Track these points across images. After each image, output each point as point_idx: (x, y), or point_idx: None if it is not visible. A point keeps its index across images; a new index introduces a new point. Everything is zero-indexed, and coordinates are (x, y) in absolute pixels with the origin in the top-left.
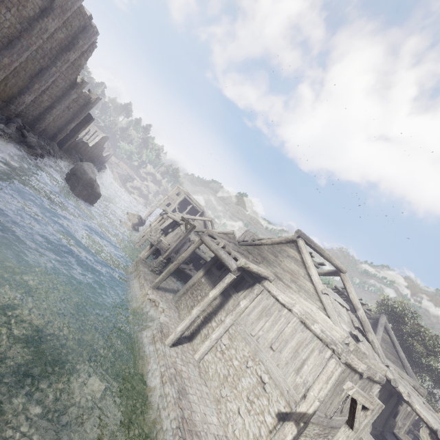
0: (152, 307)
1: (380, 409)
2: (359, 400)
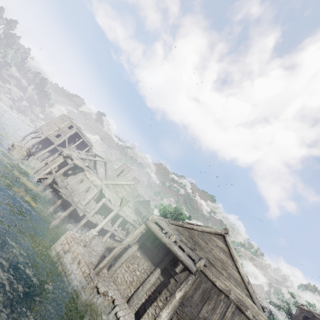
0: (99, 297)
1: None
2: None
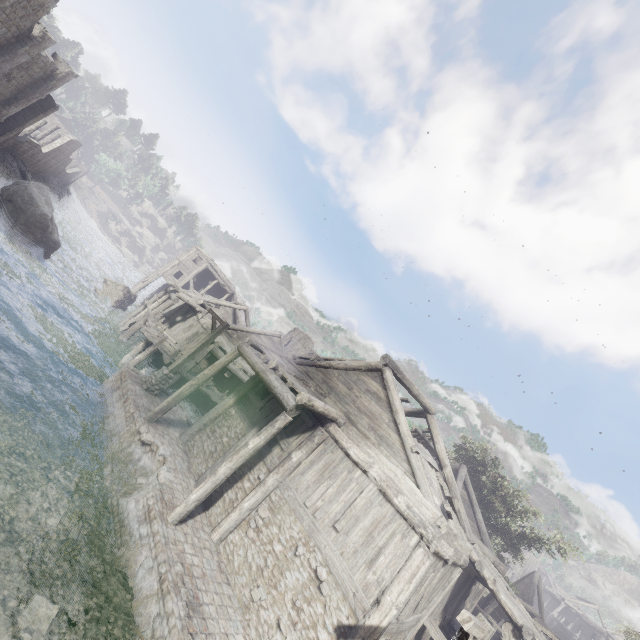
0: (145, 454)
1: (490, 636)
2: (473, 633)
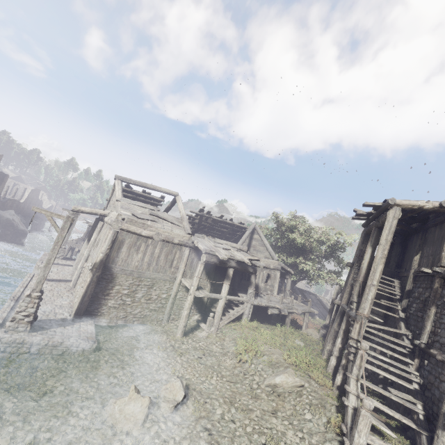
0: None
1: (70, 218)
2: (44, 213)
